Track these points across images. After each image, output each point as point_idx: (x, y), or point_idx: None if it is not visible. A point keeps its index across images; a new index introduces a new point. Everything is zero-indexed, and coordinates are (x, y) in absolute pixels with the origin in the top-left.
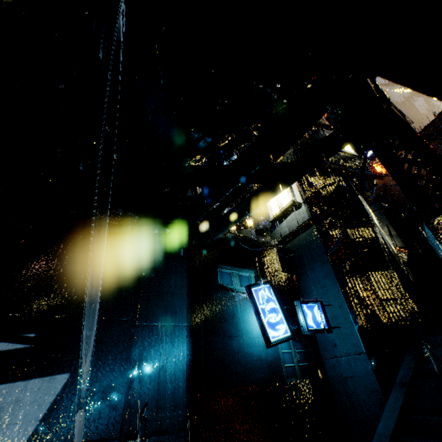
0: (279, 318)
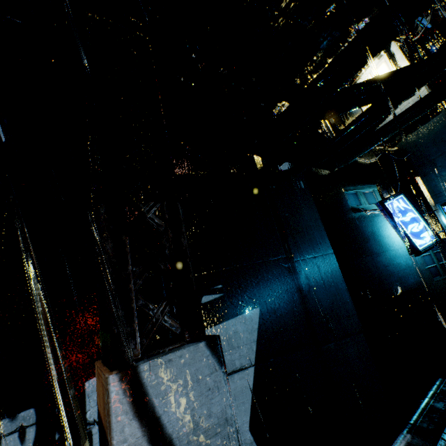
0: (421, 226)
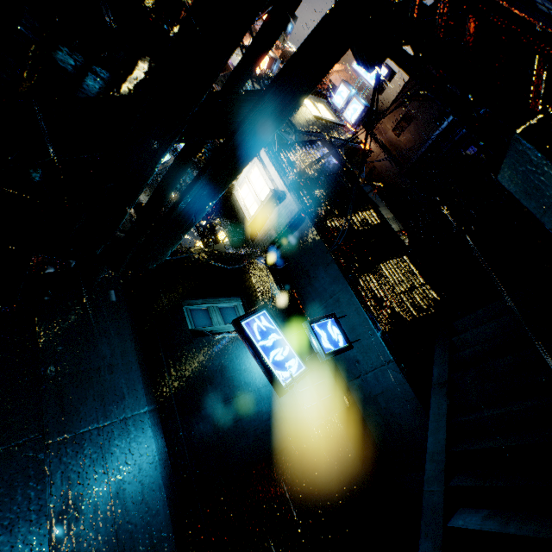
0: (287, 351)
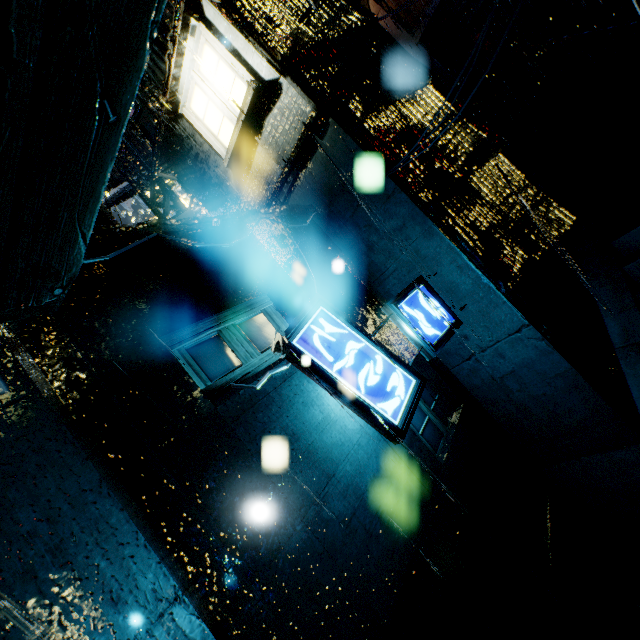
0: (381, 364)
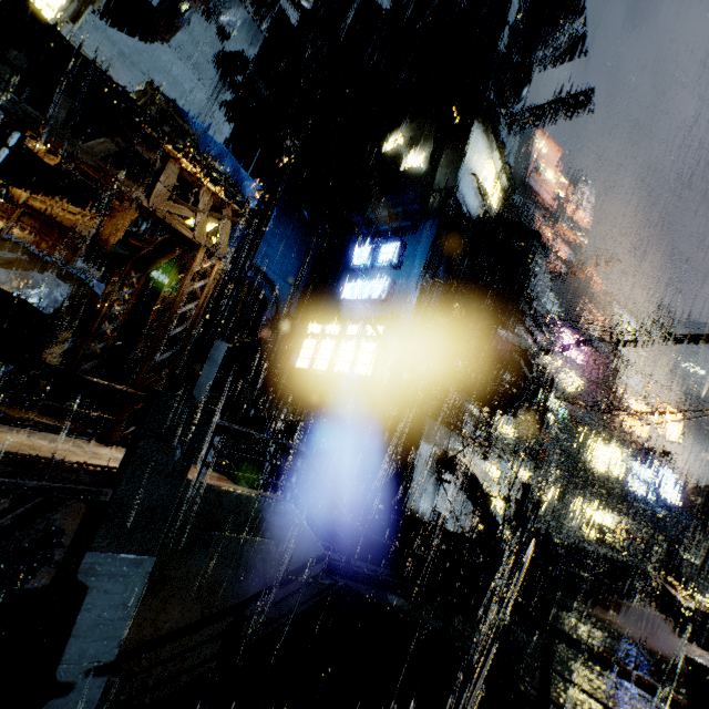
0: None
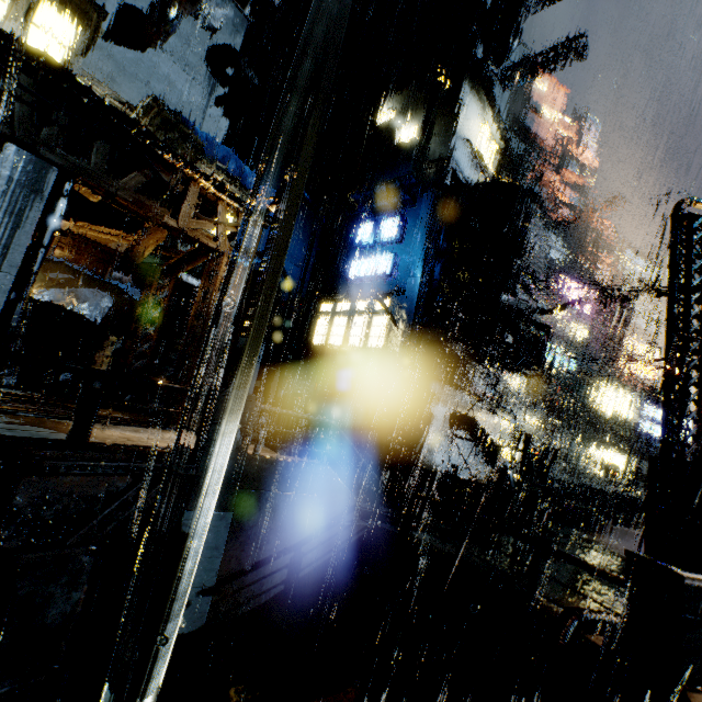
0: None
